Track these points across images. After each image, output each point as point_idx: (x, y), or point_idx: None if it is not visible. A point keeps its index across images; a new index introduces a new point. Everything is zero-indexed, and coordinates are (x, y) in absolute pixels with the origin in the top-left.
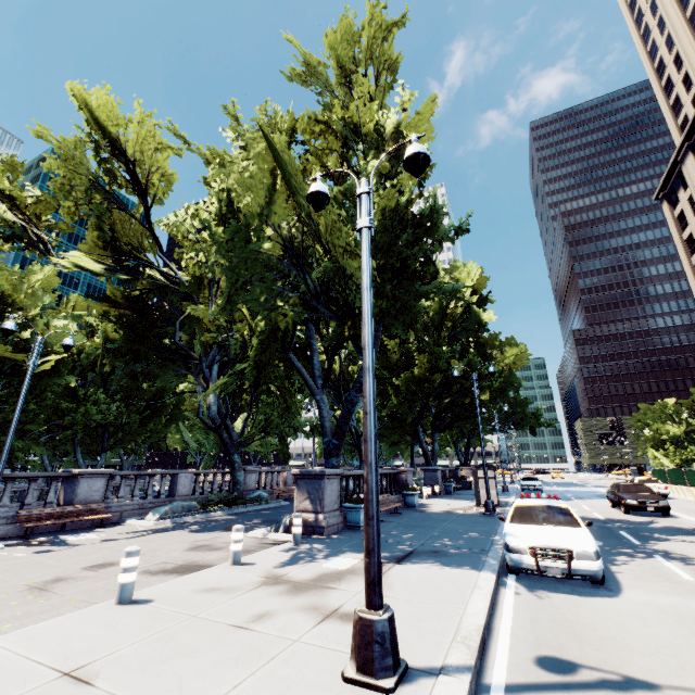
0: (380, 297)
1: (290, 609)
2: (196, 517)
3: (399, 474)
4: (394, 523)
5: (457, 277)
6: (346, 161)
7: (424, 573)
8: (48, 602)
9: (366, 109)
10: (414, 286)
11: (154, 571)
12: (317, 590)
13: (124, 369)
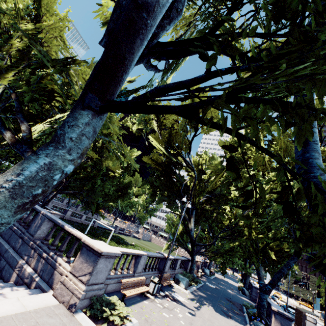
0: None
1: None
2: (192, 289)
3: None
4: None
5: None
6: None
7: None
8: None
9: None
10: None
11: None
12: None
13: (159, 197)
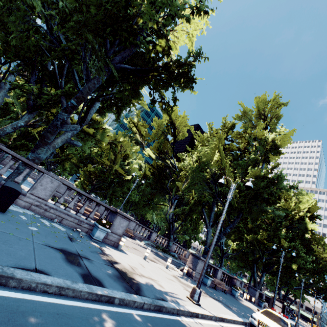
0: (243, 203)
1: (178, 283)
2: (154, 250)
3: (233, 278)
4: (220, 293)
5: (300, 200)
6: (246, 150)
7: (218, 304)
8: (129, 250)
9: (261, 132)
10: (259, 204)
11: (147, 257)
12: (186, 285)
13: (149, 190)
